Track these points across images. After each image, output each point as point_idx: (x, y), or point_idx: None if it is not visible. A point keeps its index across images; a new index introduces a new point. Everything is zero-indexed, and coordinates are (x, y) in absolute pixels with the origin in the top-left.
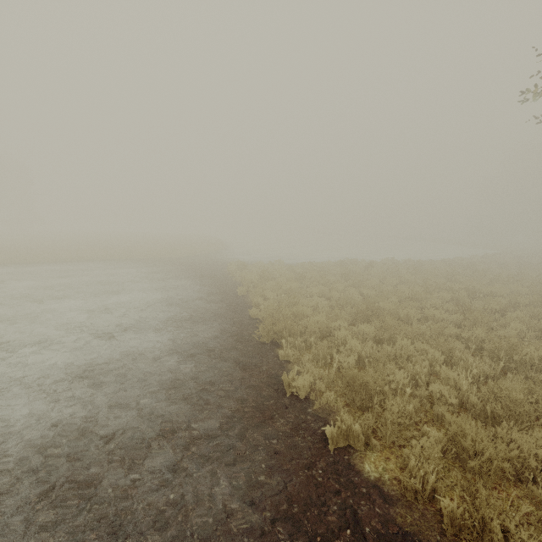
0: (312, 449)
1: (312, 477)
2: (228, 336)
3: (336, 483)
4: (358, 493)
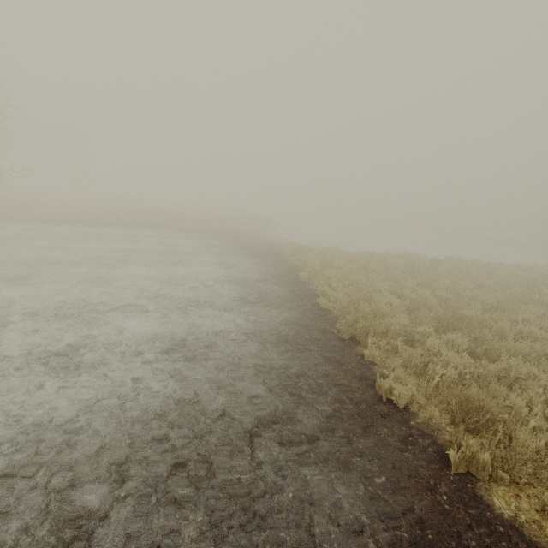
0: (427, 469)
1: (438, 502)
2: (302, 325)
3: (466, 514)
4: (495, 531)
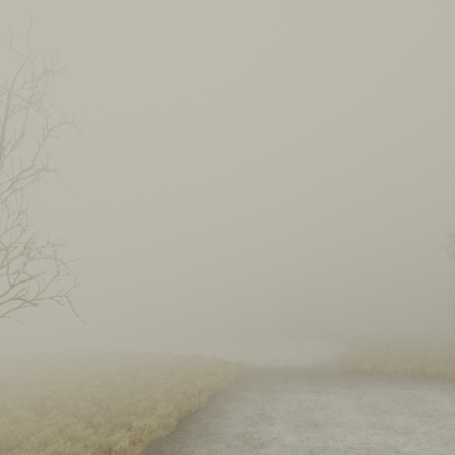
0: None
1: None
2: None
3: None
4: None
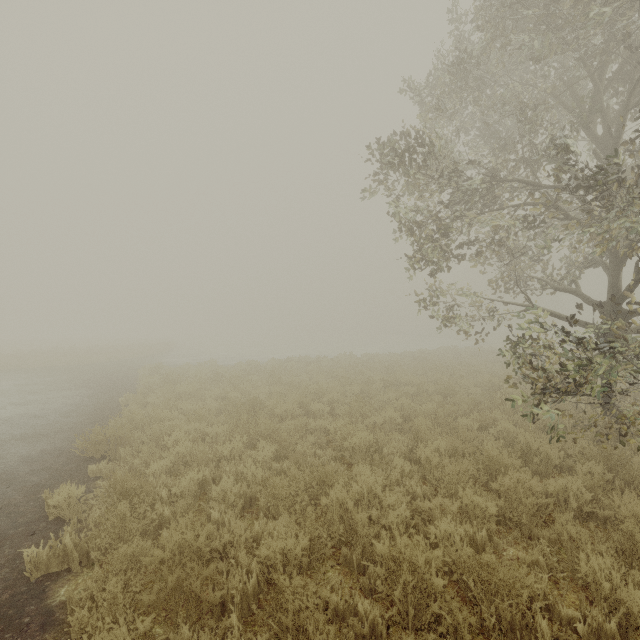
0: (11, 580)
1: None
2: (50, 455)
3: None
4: (15, 624)
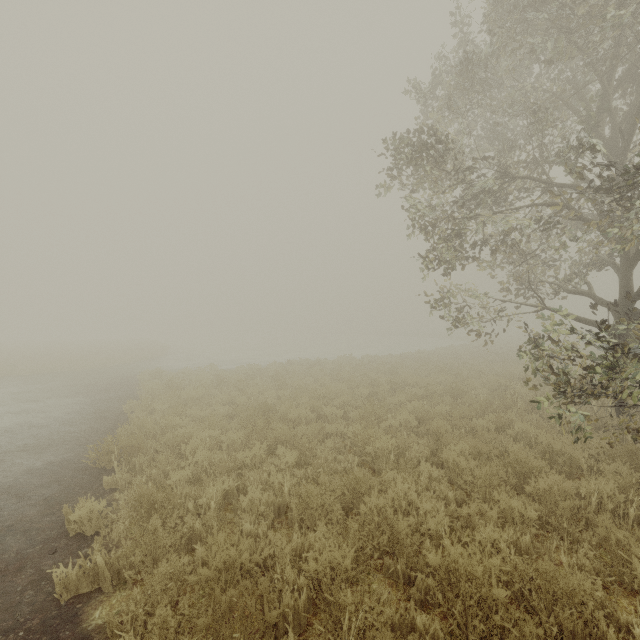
0: (39, 603)
1: None
2: (59, 467)
3: None
4: None
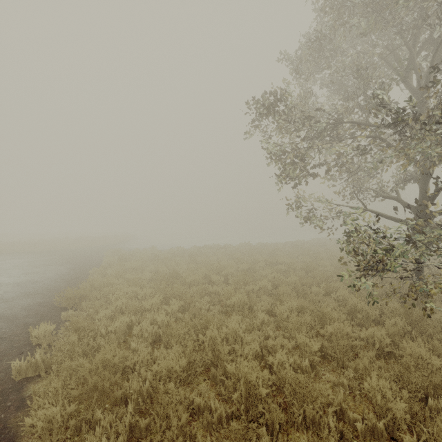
0: (4, 380)
1: None
2: (40, 306)
3: None
4: (2, 406)
